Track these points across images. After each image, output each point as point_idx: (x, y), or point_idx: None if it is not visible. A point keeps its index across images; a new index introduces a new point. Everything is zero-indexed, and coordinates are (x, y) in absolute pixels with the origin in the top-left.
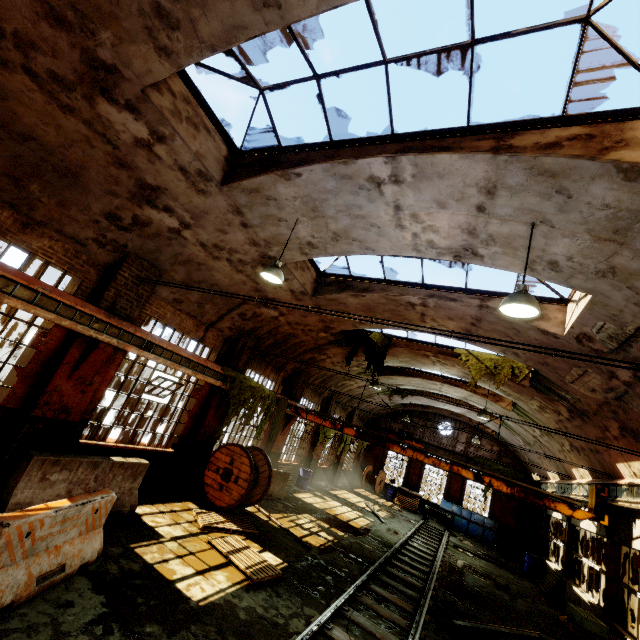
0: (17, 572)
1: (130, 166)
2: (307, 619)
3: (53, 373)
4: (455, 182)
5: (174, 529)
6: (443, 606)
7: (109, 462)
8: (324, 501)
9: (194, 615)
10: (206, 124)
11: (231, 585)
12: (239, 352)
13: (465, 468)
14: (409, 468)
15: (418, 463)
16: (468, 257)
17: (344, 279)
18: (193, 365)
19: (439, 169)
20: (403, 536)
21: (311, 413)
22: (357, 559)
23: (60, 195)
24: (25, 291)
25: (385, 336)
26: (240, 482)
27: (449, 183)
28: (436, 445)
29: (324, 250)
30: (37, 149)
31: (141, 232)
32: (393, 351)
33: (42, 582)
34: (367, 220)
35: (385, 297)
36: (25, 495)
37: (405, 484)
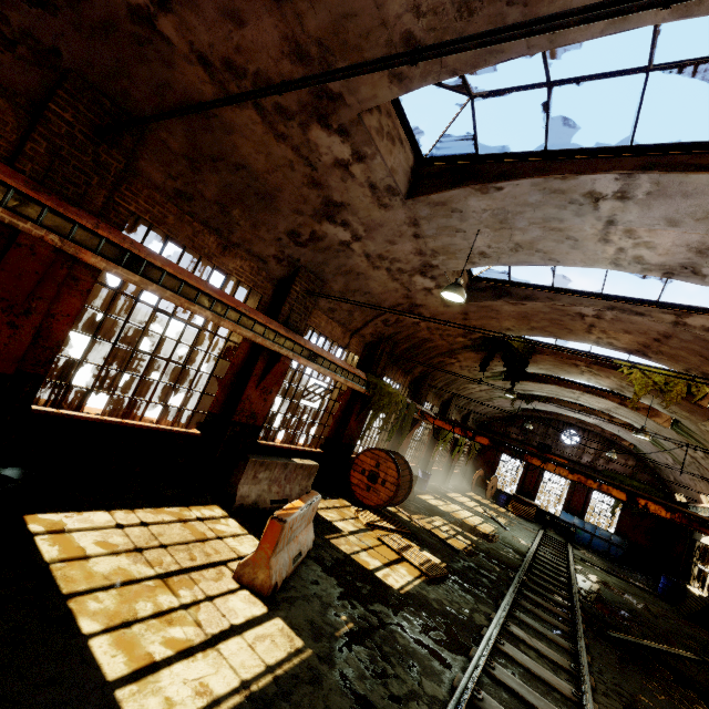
0: (284, 555)
1: (322, 185)
2: (485, 615)
3: (245, 384)
4: (704, 202)
5: (346, 524)
6: (592, 617)
7: (294, 464)
8: (445, 504)
9: (402, 601)
10: (400, 135)
11: (414, 579)
12: (378, 358)
13: (616, 488)
14: (524, 476)
15: (535, 471)
16: (684, 275)
17: (501, 285)
18: (344, 373)
19: (687, 188)
20: (530, 545)
21: (439, 419)
22: (500, 565)
23: (254, 217)
24: (233, 313)
25: (528, 342)
26: (387, 485)
27: (695, 202)
28: (558, 454)
29: (496, 260)
30: (245, 177)
31: (314, 246)
32: (535, 358)
33: (294, 563)
34: (564, 233)
35: (550, 306)
36: (245, 489)
37: (519, 491)
